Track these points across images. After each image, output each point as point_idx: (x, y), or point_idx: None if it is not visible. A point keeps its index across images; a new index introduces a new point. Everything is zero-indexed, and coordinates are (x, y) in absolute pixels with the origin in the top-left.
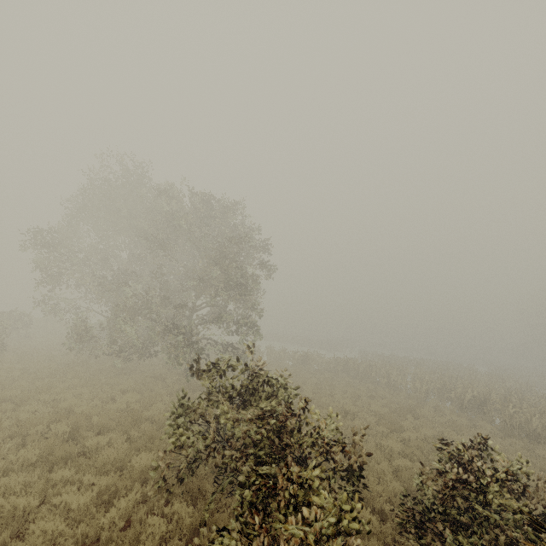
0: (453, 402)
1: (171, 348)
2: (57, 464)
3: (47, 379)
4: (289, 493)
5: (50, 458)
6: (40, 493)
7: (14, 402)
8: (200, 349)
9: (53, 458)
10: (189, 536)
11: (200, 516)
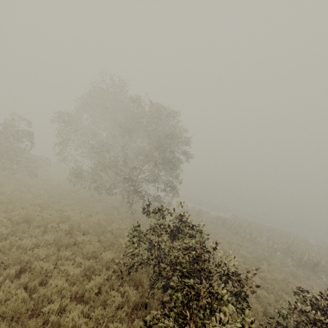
0: (293, 259)
1: (126, 193)
2: (62, 247)
3: (57, 197)
4: (209, 304)
5: (59, 243)
6: (53, 262)
7: (40, 206)
8: (142, 196)
9: (60, 243)
10: (132, 307)
11: (139, 296)
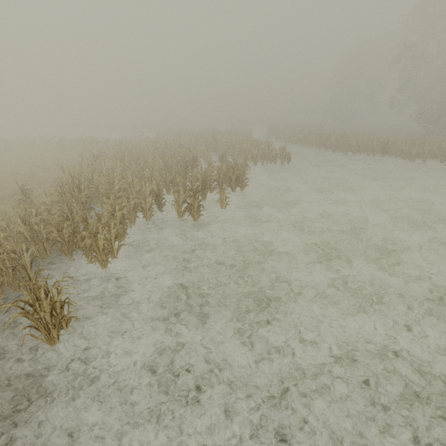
0: None
1: None
2: None
3: None
4: None
5: None
6: None
7: None
8: None
9: None
10: None
11: None
